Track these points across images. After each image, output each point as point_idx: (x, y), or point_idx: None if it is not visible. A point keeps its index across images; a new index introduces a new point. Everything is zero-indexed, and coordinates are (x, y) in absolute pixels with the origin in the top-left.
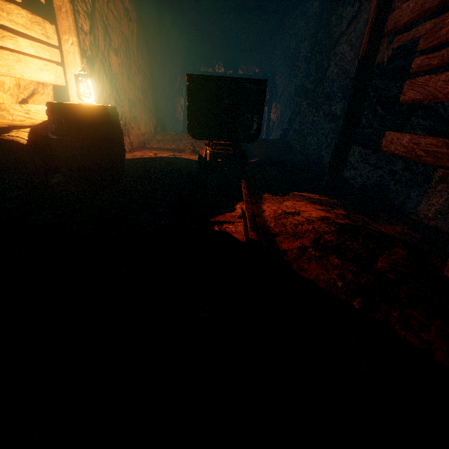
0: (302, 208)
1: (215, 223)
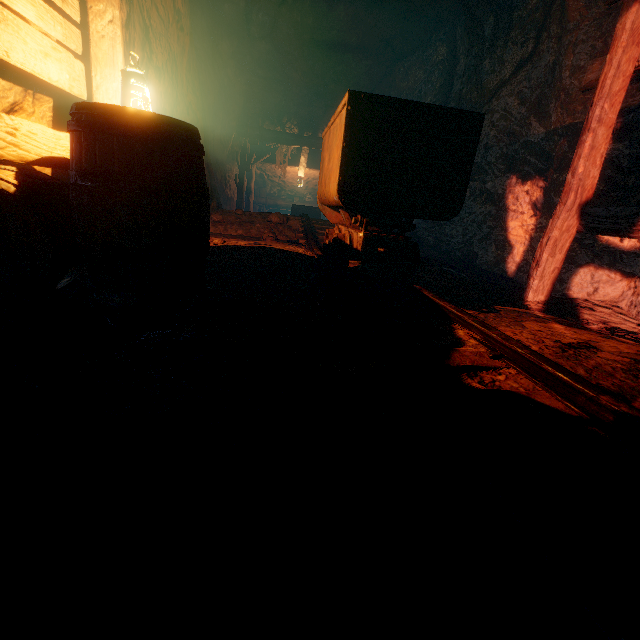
0: (574, 334)
1: (460, 370)
